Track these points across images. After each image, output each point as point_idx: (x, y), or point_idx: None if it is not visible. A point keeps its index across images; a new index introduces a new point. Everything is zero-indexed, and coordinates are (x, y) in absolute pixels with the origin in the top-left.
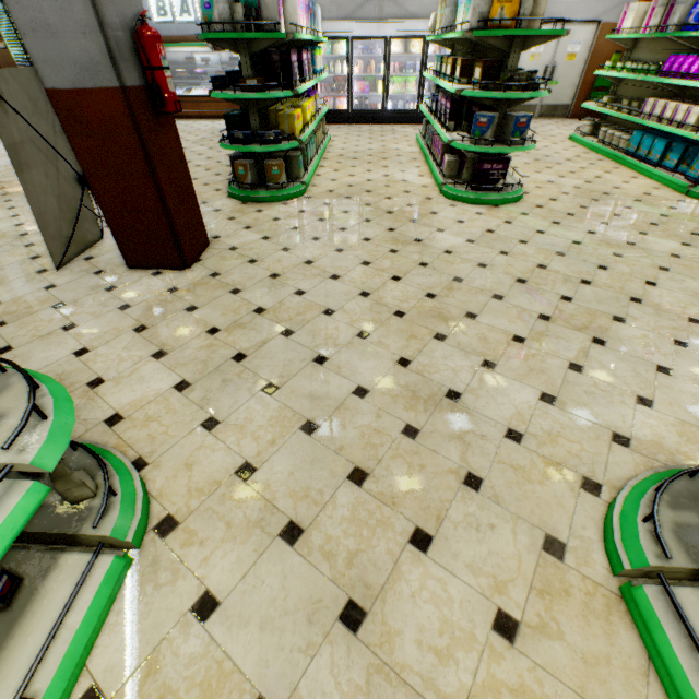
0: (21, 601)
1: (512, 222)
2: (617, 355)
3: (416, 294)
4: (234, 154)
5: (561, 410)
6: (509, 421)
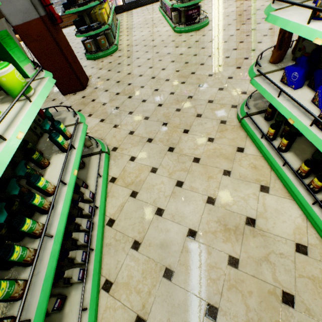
0: (87, 166)
1: (205, 35)
2: (244, 70)
3: (172, 72)
4: (83, 39)
5: (225, 91)
6: (208, 98)
